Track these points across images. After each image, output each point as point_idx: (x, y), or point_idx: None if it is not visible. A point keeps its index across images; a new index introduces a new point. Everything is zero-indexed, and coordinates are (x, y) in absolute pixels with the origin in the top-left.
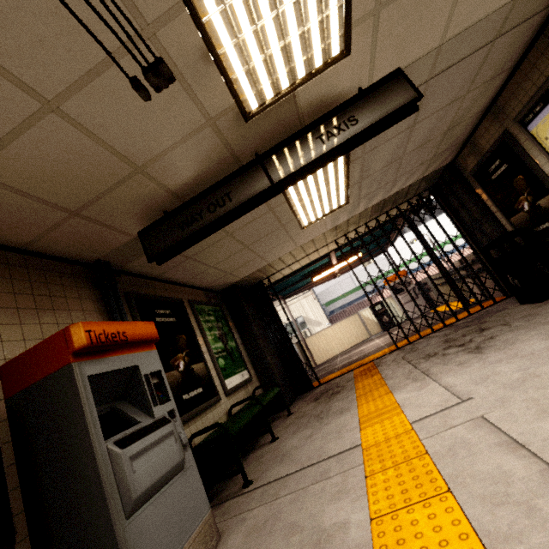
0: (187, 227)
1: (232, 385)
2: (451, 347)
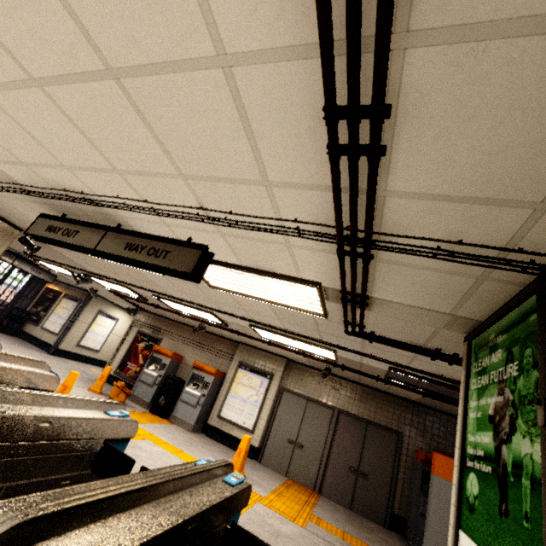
0: None
1: None
2: None
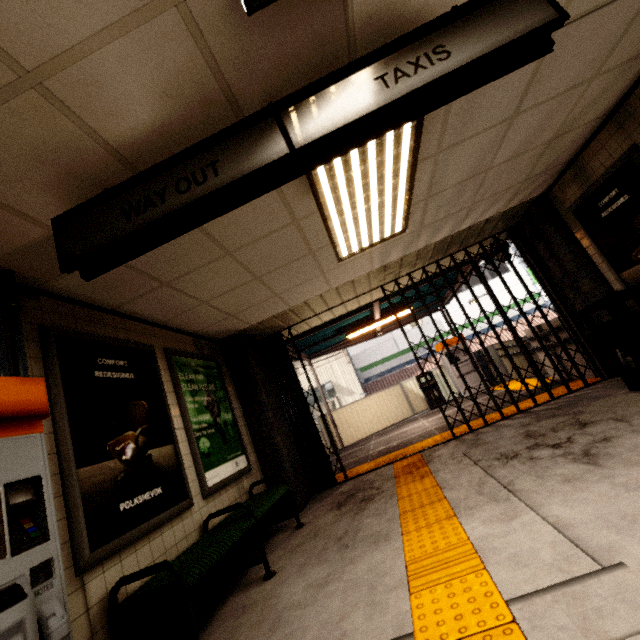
0: (136, 215)
1: (216, 480)
2: (540, 447)
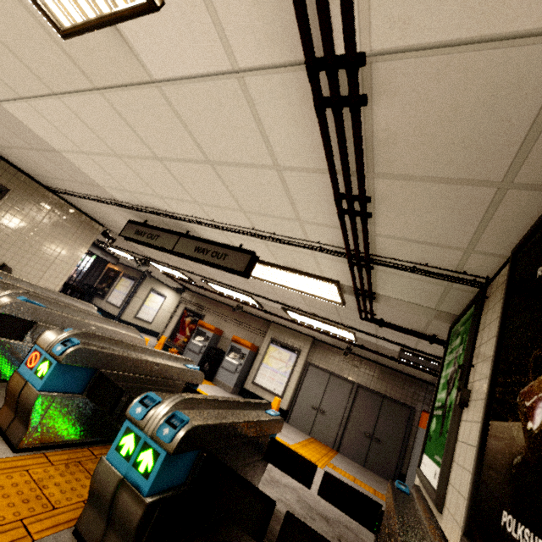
0: None
1: None
2: None
